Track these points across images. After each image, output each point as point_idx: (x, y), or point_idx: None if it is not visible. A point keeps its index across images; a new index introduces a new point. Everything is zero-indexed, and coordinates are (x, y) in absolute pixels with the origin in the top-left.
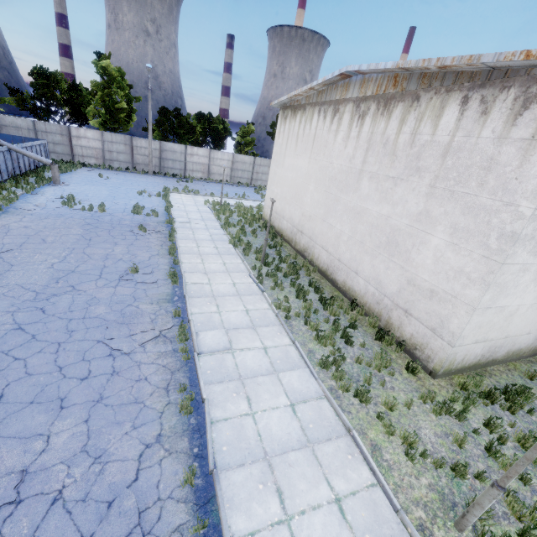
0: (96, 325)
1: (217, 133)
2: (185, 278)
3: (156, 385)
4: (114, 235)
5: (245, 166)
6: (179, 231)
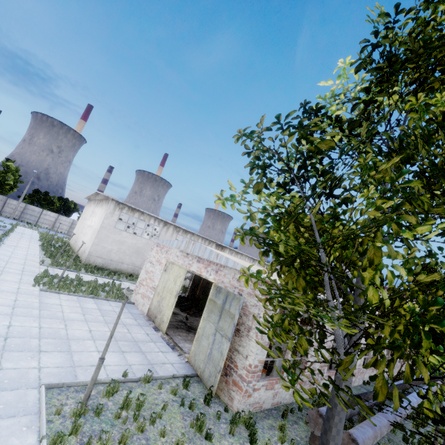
0: None
1: (68, 208)
2: (8, 238)
3: None
4: None
5: None
6: (14, 233)
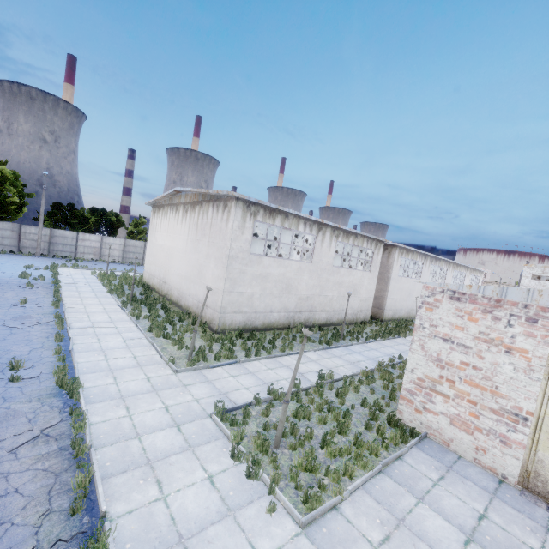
0: None
1: (110, 224)
2: (66, 305)
3: (40, 336)
4: (3, 288)
5: (136, 249)
6: (64, 287)
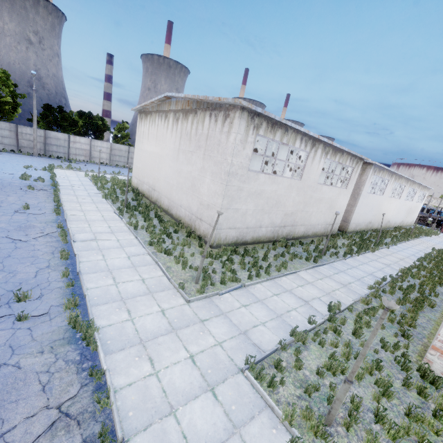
0: (0, 231)
1: (97, 127)
2: (66, 212)
3: (45, 252)
4: (6, 191)
5: (121, 153)
6: (62, 190)
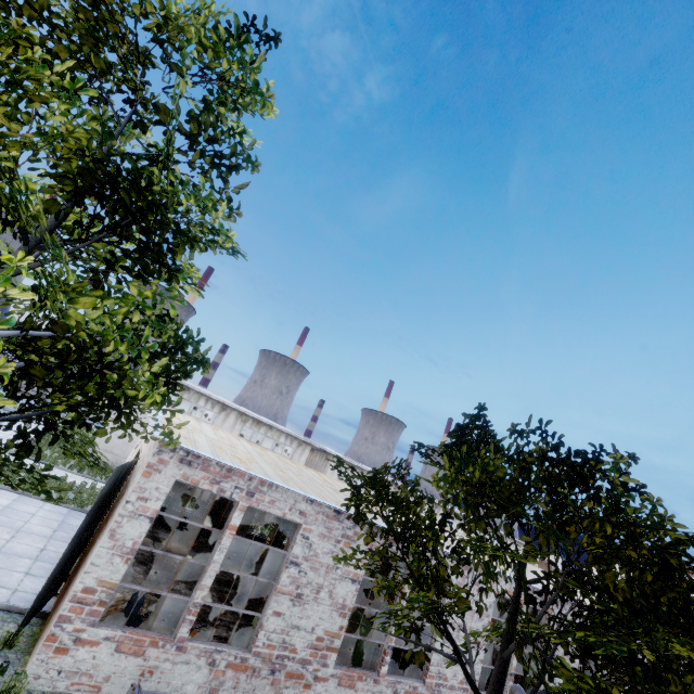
0: None
1: None
2: None
3: None
4: None
5: None
6: None
